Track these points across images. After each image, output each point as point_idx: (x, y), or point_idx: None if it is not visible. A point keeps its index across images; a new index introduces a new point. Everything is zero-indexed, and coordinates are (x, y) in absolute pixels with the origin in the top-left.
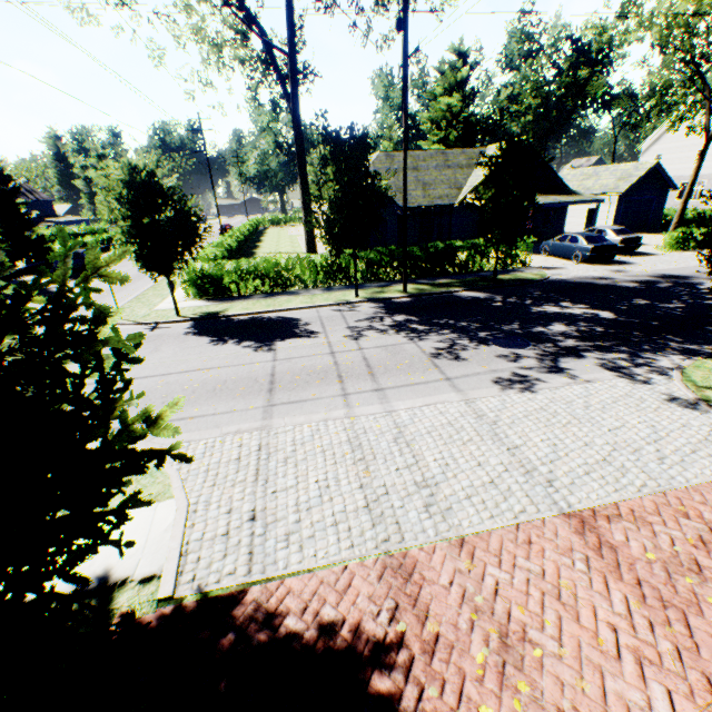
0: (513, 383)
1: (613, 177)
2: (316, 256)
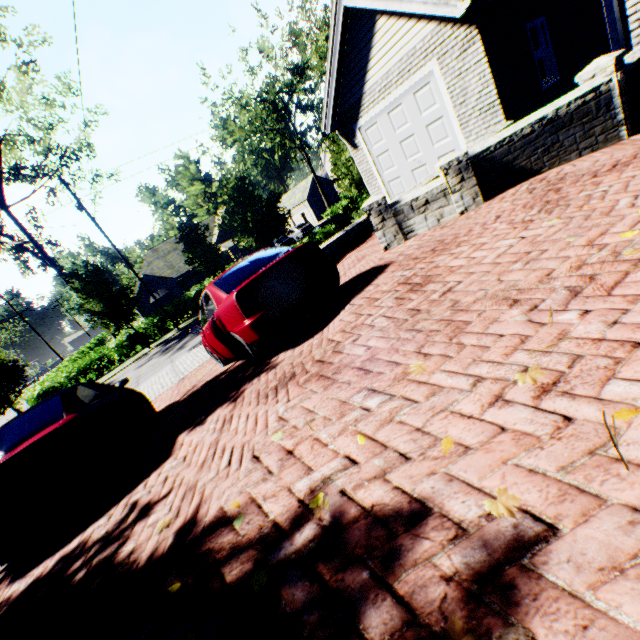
0: (198, 344)
1: (300, 192)
2: (117, 339)
